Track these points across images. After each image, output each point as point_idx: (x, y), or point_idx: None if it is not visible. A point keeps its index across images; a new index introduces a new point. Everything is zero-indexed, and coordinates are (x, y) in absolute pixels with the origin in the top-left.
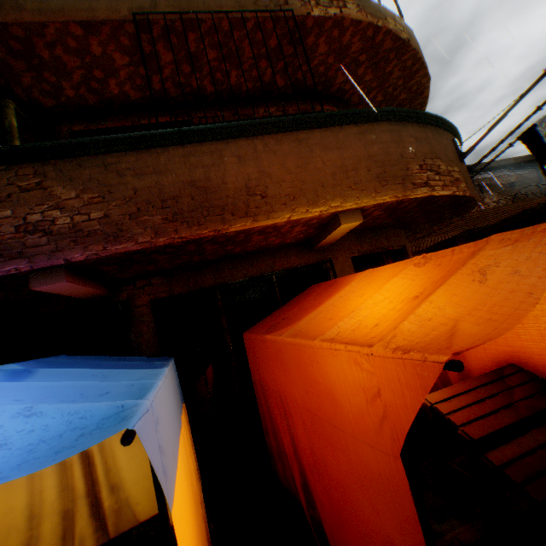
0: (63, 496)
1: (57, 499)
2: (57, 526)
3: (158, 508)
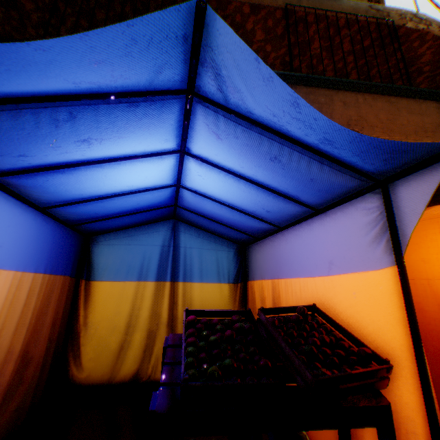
0: (151, 319)
1: (147, 319)
2: (142, 341)
3: (396, 253)
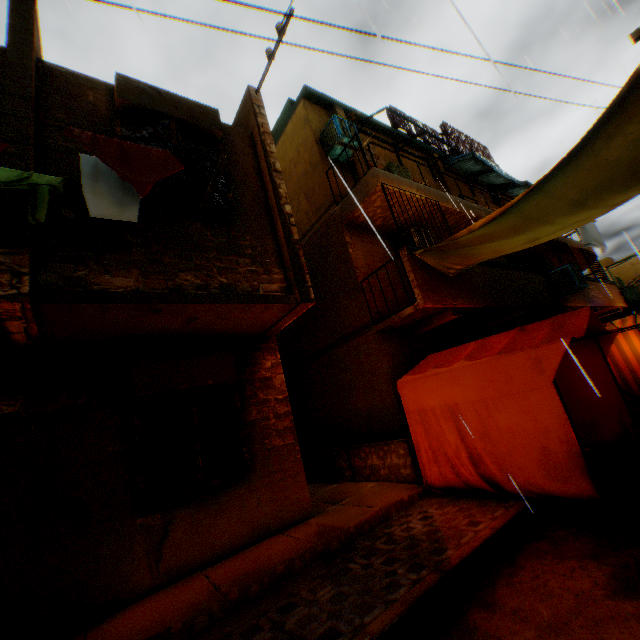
0: None
1: None
2: None
3: None
